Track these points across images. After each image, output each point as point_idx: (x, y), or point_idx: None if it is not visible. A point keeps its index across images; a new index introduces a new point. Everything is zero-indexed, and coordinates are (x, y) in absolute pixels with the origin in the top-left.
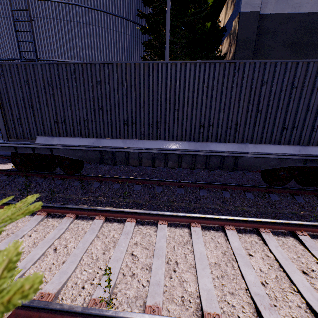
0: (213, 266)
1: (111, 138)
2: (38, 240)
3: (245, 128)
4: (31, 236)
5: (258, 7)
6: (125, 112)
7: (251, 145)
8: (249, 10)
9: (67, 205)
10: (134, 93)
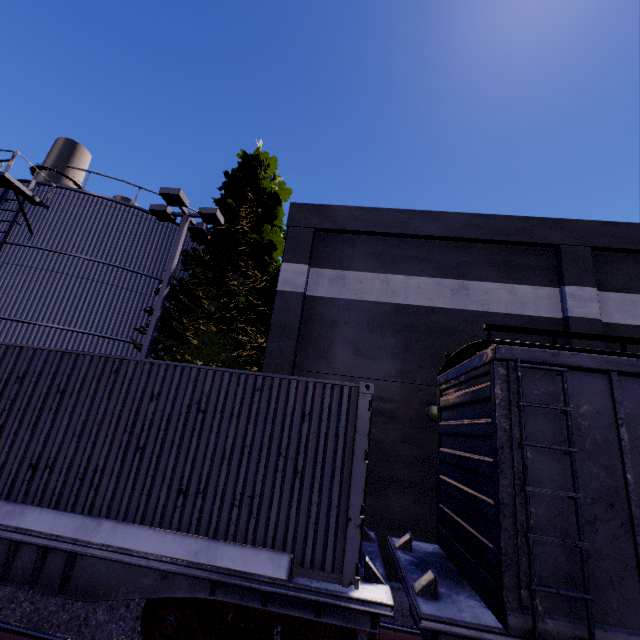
0: None
1: None
2: None
3: (109, 481)
4: None
5: (302, 287)
6: None
7: (109, 525)
8: (289, 289)
9: None
10: None
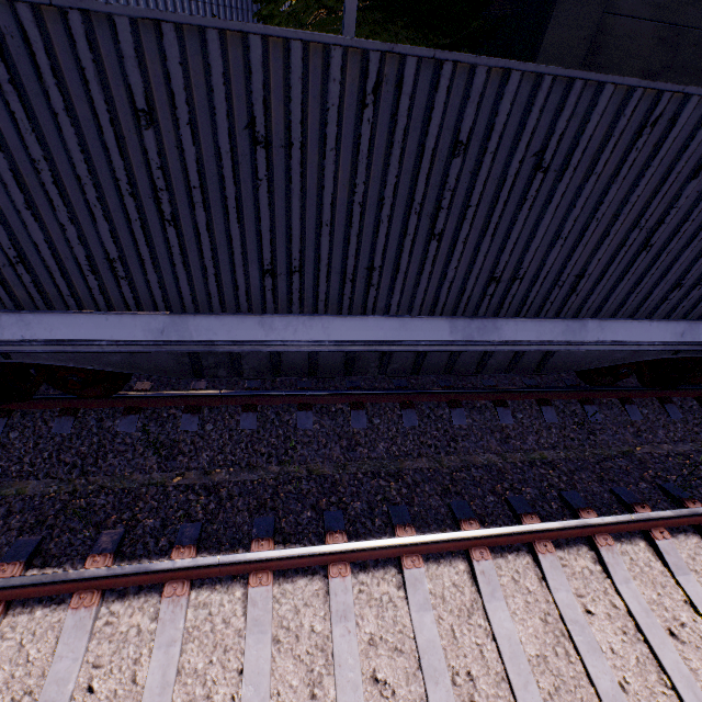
0: (537, 665)
1: (221, 315)
2: (121, 701)
3: (596, 285)
4: (94, 692)
5: None
6: (266, 235)
7: (594, 325)
8: None
9: (155, 564)
10: (301, 171)
